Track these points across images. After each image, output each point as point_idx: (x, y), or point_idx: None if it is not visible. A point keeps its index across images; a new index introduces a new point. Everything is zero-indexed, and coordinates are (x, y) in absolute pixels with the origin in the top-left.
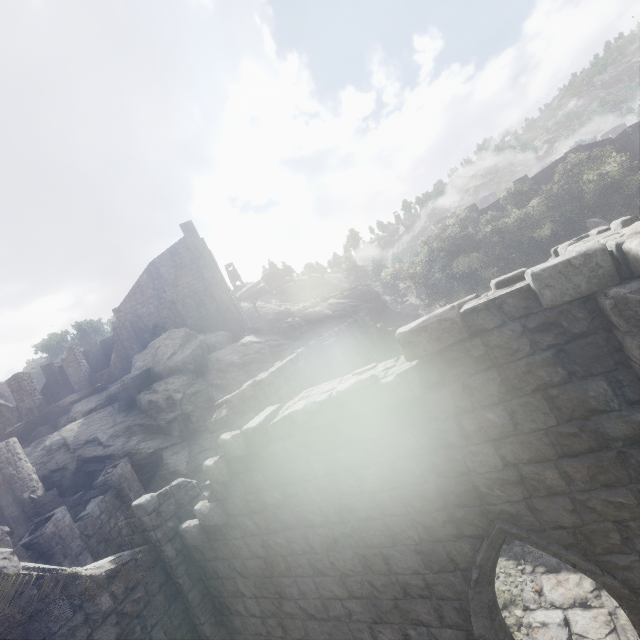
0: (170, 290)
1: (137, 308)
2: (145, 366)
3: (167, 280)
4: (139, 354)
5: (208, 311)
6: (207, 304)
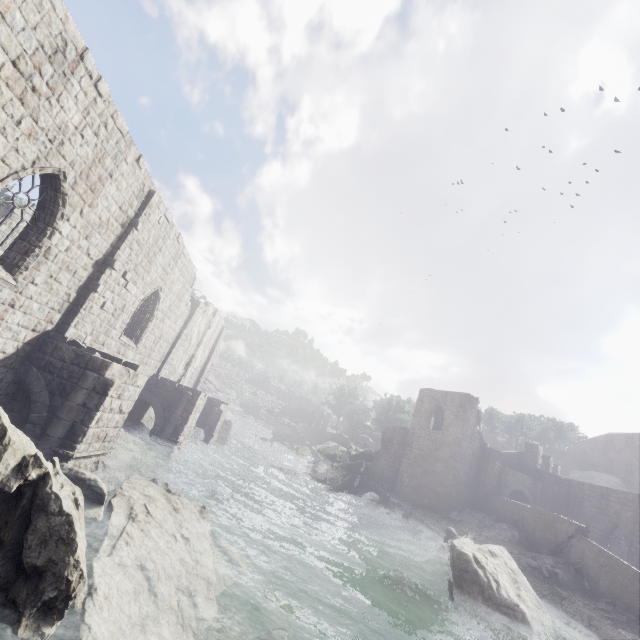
0: (613, 453)
1: (587, 449)
2: (582, 479)
3: (615, 447)
4: (578, 471)
5: (632, 479)
6: (634, 475)
